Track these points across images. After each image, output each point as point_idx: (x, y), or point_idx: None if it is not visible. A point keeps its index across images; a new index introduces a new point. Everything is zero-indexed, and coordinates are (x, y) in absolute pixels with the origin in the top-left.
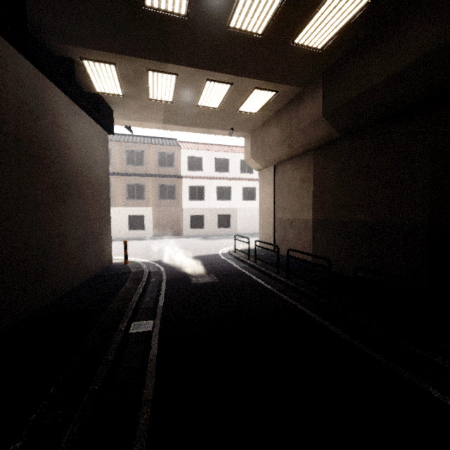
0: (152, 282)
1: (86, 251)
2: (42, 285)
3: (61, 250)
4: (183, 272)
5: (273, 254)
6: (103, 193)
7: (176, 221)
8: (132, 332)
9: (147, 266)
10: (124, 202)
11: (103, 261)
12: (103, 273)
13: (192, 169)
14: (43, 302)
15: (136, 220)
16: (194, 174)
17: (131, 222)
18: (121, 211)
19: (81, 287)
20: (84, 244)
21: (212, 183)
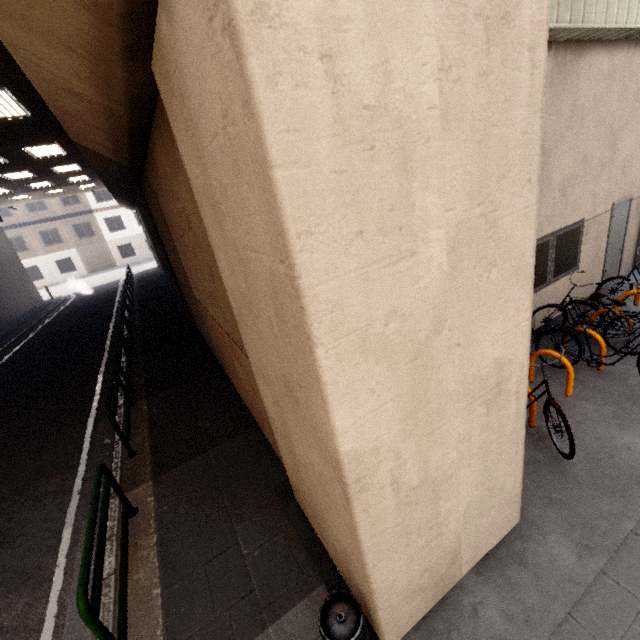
0: (64, 303)
1: (21, 297)
2: (7, 313)
3: (7, 298)
4: (85, 295)
5: (157, 270)
6: (16, 263)
7: (105, 255)
8: (47, 316)
9: (67, 297)
10: (44, 249)
11: (36, 301)
12: (38, 306)
13: (101, 200)
14: (11, 319)
15: (65, 263)
16: (106, 205)
17: (61, 266)
18: (46, 258)
19: (26, 313)
20: (18, 294)
21: (128, 211)
